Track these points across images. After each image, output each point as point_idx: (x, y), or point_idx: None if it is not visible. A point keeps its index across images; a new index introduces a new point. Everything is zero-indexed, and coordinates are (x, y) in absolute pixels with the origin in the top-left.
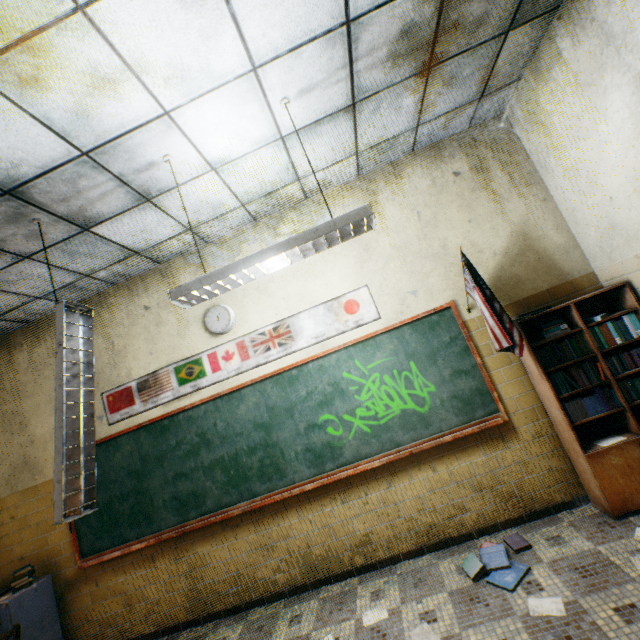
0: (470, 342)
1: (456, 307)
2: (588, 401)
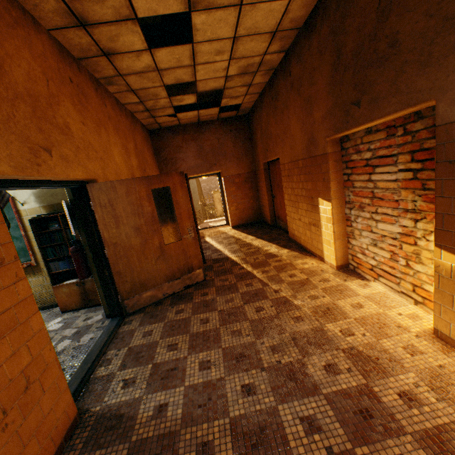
0: (20, 223)
1: (16, 201)
2: (61, 263)
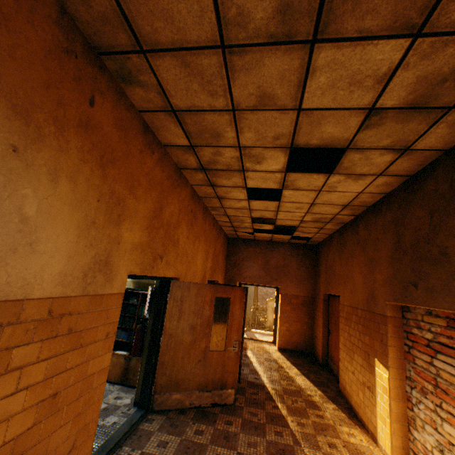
0: None
1: None
2: (123, 333)
